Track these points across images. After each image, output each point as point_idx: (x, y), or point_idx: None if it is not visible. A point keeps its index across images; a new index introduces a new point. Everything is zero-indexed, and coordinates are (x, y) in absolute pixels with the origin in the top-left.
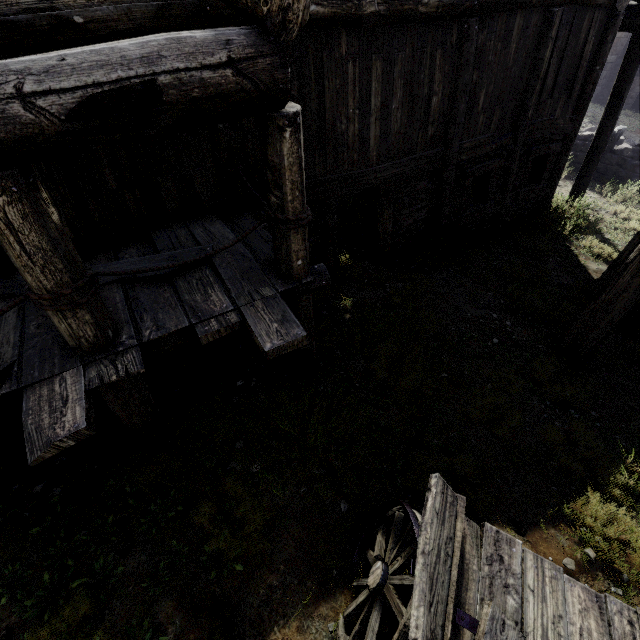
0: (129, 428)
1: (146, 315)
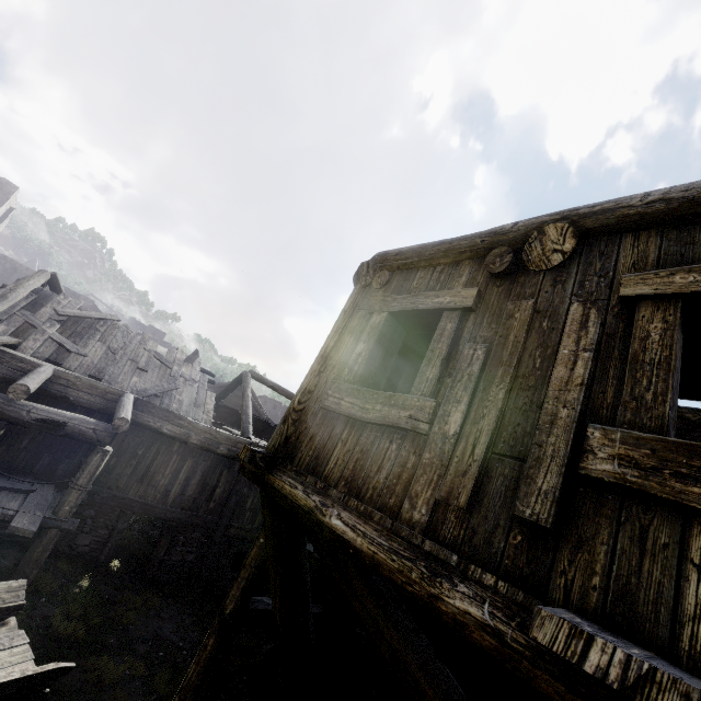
0: None
1: None
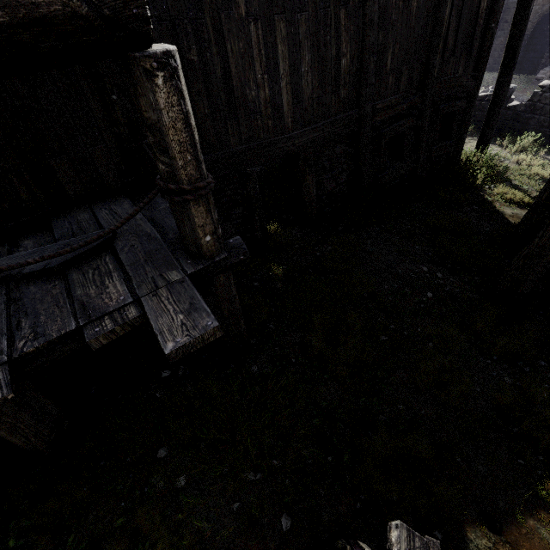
0: (28, 450)
1: (25, 320)
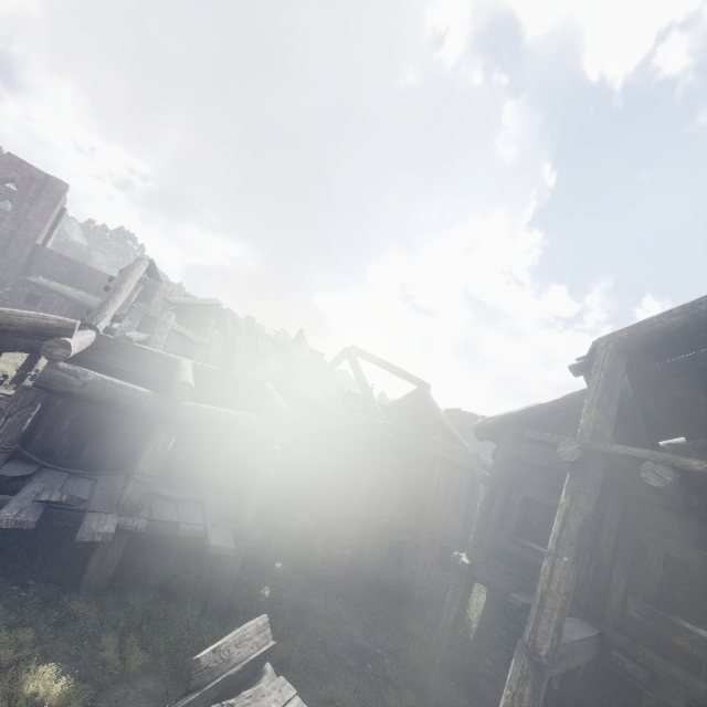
0: (84, 584)
1: (158, 510)
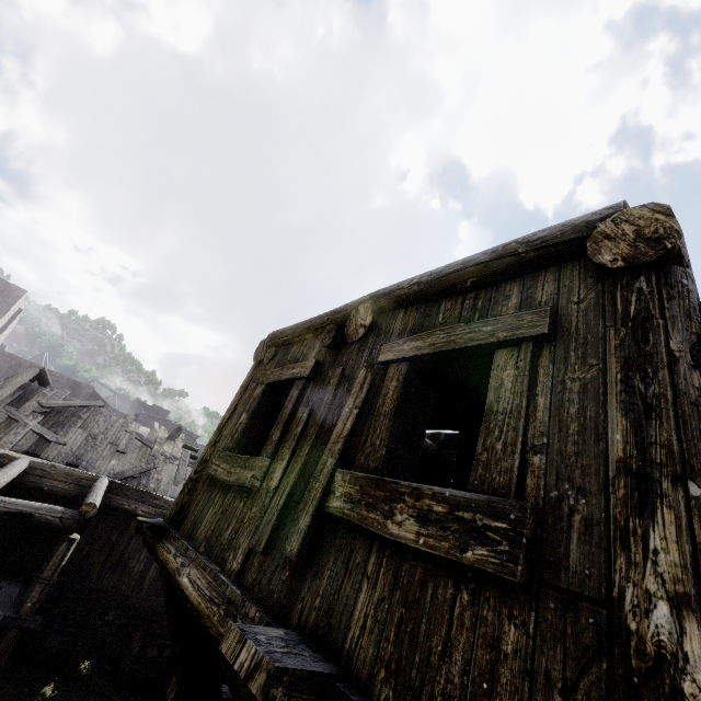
0: None
1: None
